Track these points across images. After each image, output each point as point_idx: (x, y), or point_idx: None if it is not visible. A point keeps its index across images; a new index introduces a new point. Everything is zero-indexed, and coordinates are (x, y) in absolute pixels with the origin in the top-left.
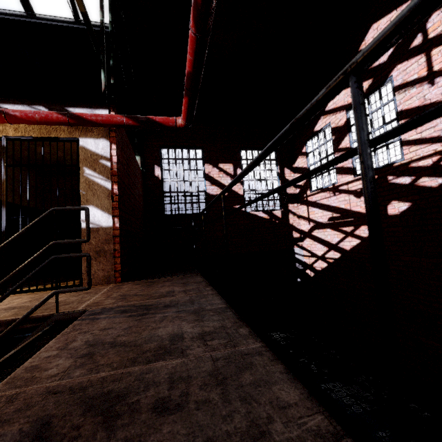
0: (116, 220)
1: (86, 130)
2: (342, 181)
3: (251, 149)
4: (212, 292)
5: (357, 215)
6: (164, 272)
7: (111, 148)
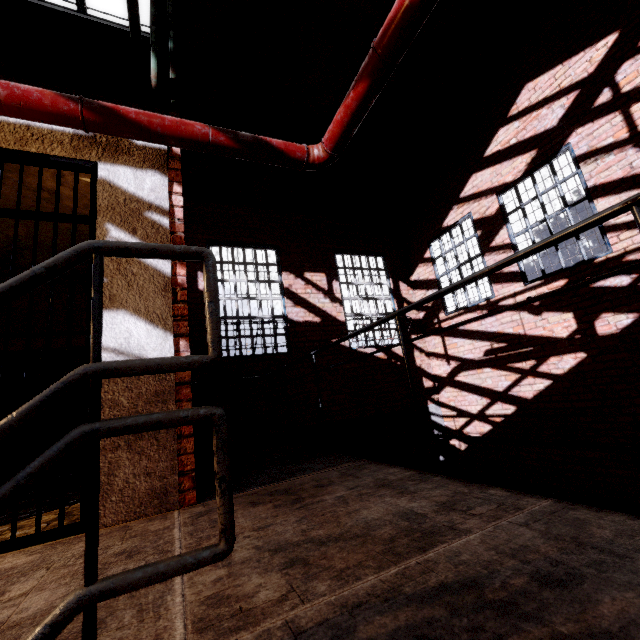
0: (182, 345)
1: (116, 149)
2: (503, 294)
3: (349, 253)
4: (545, 501)
5: (539, 342)
6: (267, 465)
7: (171, 192)
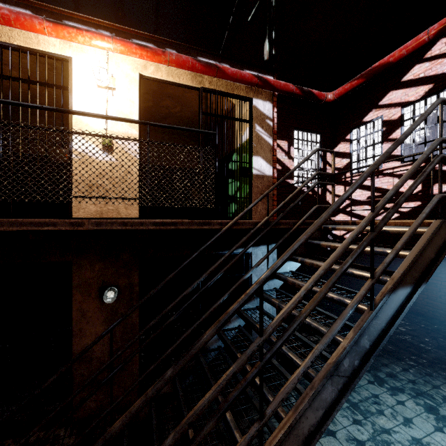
0: (275, 171)
1: (258, 92)
2: (387, 167)
3: (302, 130)
4: None
5: (399, 194)
6: None
7: (273, 111)
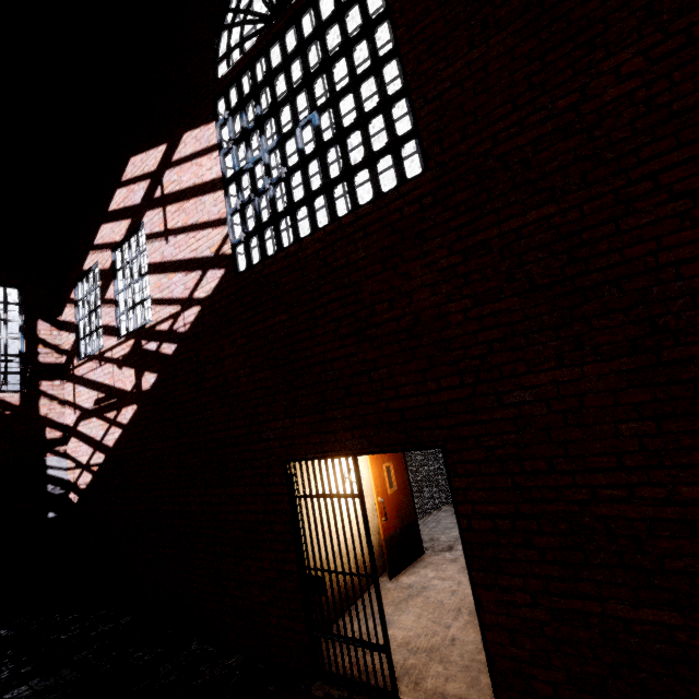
0: None
1: None
2: (107, 346)
3: None
4: None
5: (120, 394)
6: None
7: None
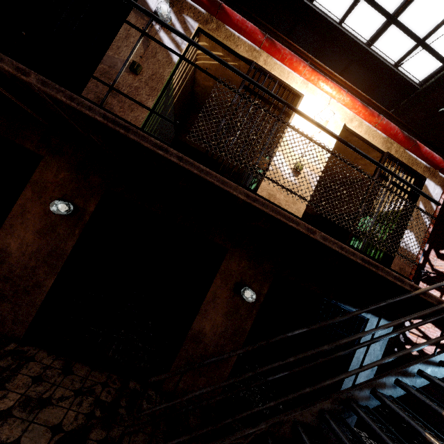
0: (420, 252)
1: (433, 174)
2: None
3: None
4: None
5: None
6: None
7: (441, 197)
